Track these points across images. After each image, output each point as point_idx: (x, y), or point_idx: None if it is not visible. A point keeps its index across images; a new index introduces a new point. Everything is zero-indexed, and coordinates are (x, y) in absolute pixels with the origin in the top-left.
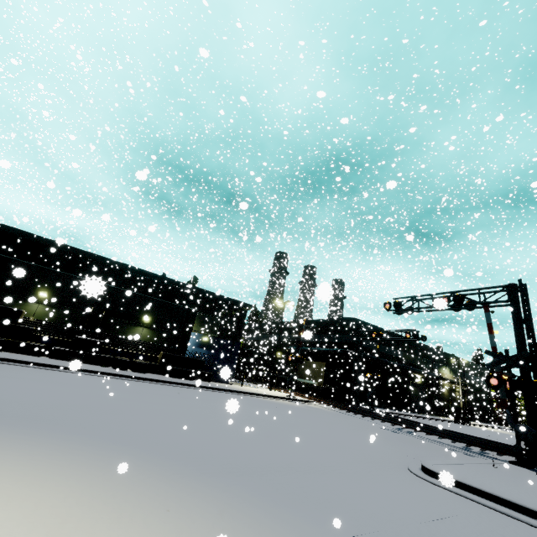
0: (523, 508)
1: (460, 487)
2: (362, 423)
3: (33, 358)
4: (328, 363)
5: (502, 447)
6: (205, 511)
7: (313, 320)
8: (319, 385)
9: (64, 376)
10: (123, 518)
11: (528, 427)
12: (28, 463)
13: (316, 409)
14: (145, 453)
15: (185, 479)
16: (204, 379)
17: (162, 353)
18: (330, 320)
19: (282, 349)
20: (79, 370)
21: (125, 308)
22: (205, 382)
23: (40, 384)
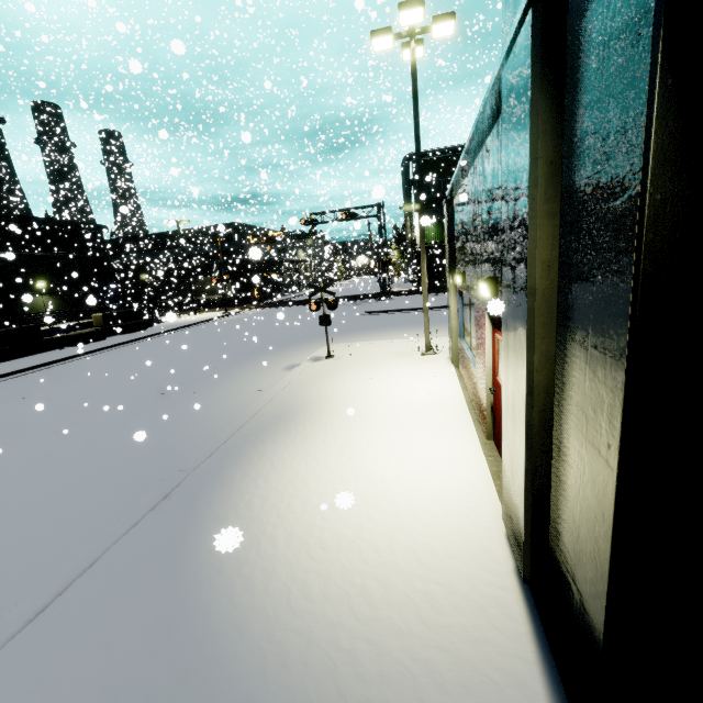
0: (400, 310)
1: (382, 312)
2: (299, 310)
3: (7, 366)
4: (231, 275)
5: (366, 296)
6: (363, 333)
7: (184, 229)
8: (229, 297)
9: (109, 358)
10: (359, 338)
11: (385, 283)
12: (316, 345)
13: (259, 313)
14: (316, 338)
15: (343, 334)
16: (148, 326)
17: (100, 316)
18: (208, 227)
19: (147, 271)
20: (84, 354)
21: (4, 278)
22: (152, 328)
23: (157, 357)
